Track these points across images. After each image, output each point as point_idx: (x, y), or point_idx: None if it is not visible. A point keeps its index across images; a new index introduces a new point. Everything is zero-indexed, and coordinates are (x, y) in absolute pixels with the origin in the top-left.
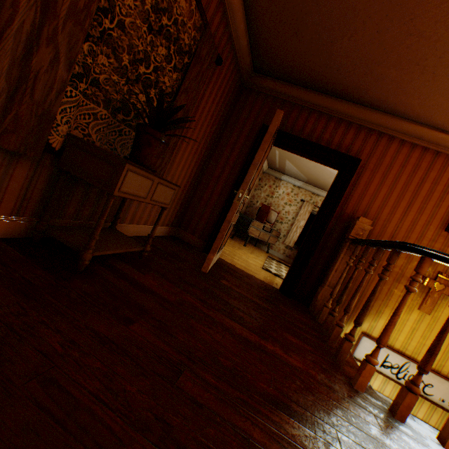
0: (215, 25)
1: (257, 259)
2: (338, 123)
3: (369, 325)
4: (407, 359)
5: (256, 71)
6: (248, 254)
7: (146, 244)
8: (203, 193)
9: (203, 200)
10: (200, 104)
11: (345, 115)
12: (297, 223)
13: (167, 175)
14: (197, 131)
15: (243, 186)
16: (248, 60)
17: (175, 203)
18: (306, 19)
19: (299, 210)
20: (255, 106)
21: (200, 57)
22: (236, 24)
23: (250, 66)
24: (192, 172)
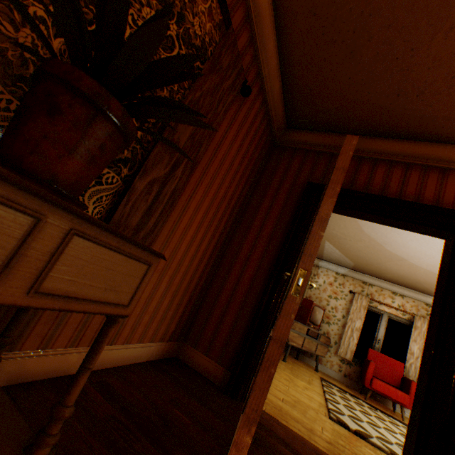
0: (240, 46)
1: (311, 391)
2: (424, 172)
3: None
4: None
5: (289, 127)
6: (294, 379)
7: (35, 444)
8: (223, 282)
9: (223, 293)
10: (220, 148)
11: (432, 160)
12: (350, 323)
13: (162, 248)
14: (215, 186)
15: (304, 261)
16: (280, 111)
17: (177, 299)
18: (370, 24)
19: (349, 305)
20: (293, 164)
21: (220, 65)
22: (266, 58)
23: (282, 119)
24: (207, 248)
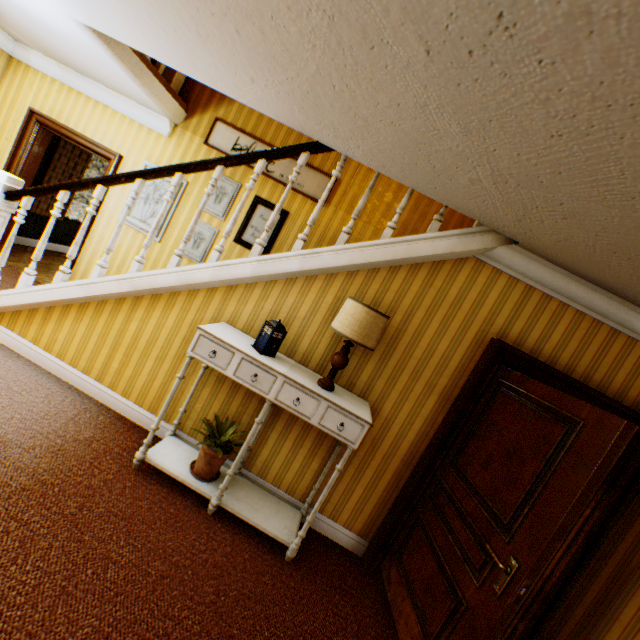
0: None
1: None
2: None
3: (226, 112)
4: (256, 141)
5: None
6: None
7: None
8: None
9: None
10: None
11: None
12: None
13: None
14: None
15: None
16: None
17: None
18: None
19: None
20: None
21: None
22: None
23: None
24: None
